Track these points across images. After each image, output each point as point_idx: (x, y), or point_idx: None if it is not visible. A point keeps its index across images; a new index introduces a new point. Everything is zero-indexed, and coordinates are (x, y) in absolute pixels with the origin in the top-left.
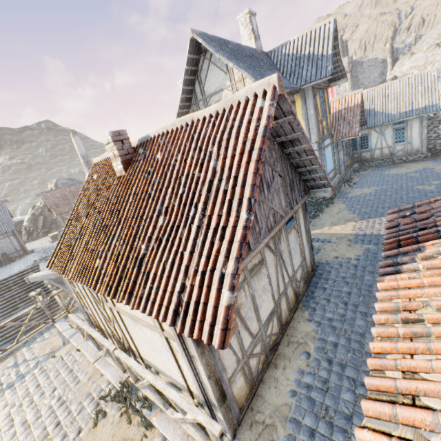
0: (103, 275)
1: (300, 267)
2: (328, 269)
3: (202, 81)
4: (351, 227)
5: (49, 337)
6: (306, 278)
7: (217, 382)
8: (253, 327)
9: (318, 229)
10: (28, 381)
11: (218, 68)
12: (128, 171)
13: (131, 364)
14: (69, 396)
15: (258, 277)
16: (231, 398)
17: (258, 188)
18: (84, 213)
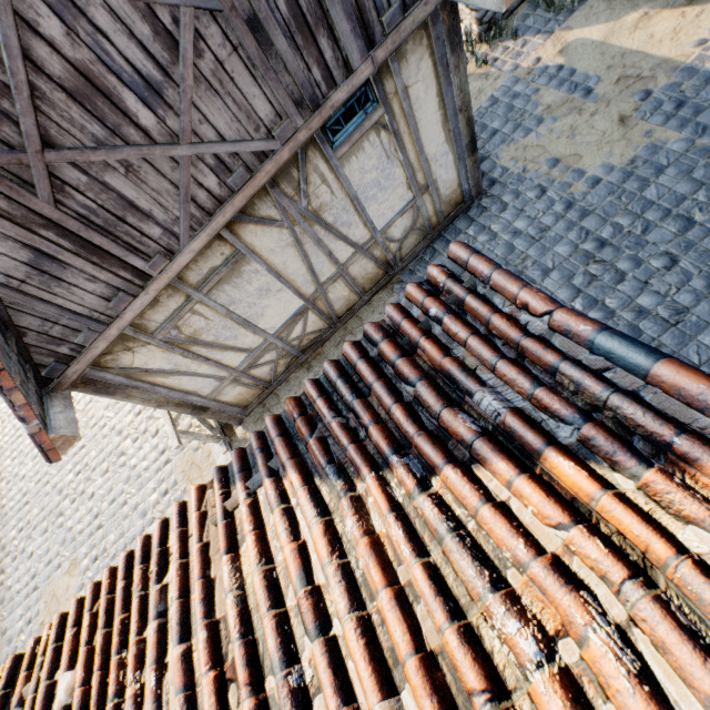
0: None
1: (409, 211)
2: (504, 201)
3: None
4: (707, 27)
5: None
6: (436, 223)
7: (181, 405)
8: (248, 343)
9: (606, 19)
10: None
11: None
12: None
13: None
14: None
15: (234, 283)
16: (219, 407)
17: (97, 124)
18: None
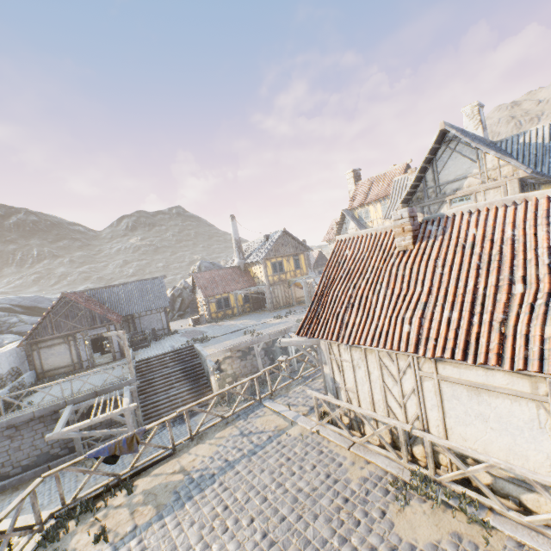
0: (425, 339)
1: None
2: None
3: (438, 169)
4: None
5: (265, 415)
6: None
7: None
8: None
9: None
10: (272, 452)
11: (463, 157)
12: (417, 245)
13: (453, 444)
14: (339, 475)
15: None
16: None
17: None
18: (345, 285)
